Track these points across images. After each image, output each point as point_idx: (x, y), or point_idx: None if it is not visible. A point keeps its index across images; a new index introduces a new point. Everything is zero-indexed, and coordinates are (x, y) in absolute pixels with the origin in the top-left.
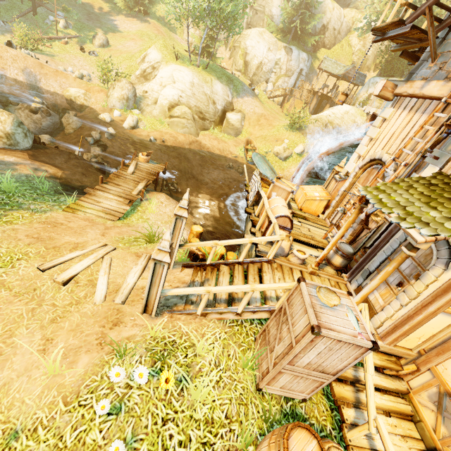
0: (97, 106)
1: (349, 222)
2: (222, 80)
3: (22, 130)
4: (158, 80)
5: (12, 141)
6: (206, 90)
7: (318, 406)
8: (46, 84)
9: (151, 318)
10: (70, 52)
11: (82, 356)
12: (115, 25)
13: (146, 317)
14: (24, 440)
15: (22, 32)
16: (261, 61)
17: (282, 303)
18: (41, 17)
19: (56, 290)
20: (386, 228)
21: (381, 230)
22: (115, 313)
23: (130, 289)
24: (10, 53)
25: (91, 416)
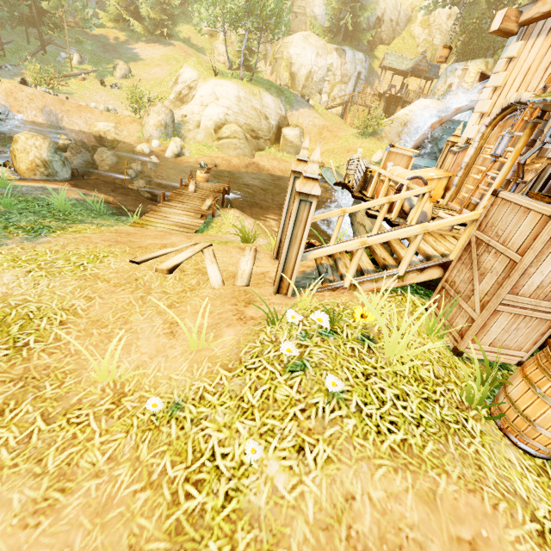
0: (131, 139)
1: (518, 150)
2: (271, 92)
3: (60, 158)
4: (198, 100)
5: (50, 171)
6: (255, 104)
7: None
8: (69, 123)
9: (288, 298)
10: (89, 88)
11: (224, 330)
12: (135, 53)
13: (281, 297)
14: (191, 408)
15: (35, 69)
16: (310, 70)
17: (469, 237)
18: (52, 55)
19: (162, 279)
20: None
21: (546, 174)
22: (243, 294)
23: (248, 274)
24: (25, 92)
25: (270, 376)
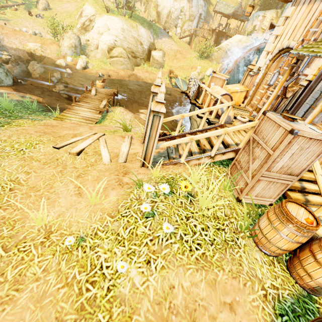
0: (53, 56)
1: (282, 82)
2: (144, 25)
3: (3, 70)
4: (96, 30)
5: None
6: (134, 34)
7: None
8: (8, 42)
9: (148, 169)
10: (20, 17)
11: (110, 192)
12: None
13: (144, 169)
14: (90, 240)
15: None
16: (170, 10)
17: (249, 137)
18: None
19: (73, 159)
20: (302, 92)
21: (298, 94)
22: (122, 168)
23: (126, 154)
24: None
25: (134, 220)
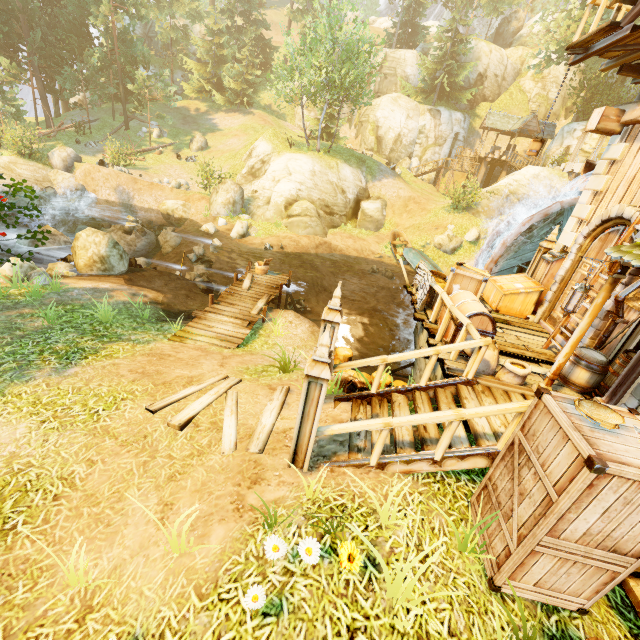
0: (198, 217)
1: (597, 306)
2: (351, 163)
3: (118, 252)
4: (270, 175)
5: (106, 266)
6: (332, 178)
7: (607, 627)
8: (140, 201)
9: (303, 474)
10: (165, 162)
11: (214, 527)
12: (214, 124)
13: (295, 472)
14: None
15: (115, 148)
16: (399, 133)
17: (513, 436)
18: (134, 130)
19: (172, 437)
20: None
21: None
22: (253, 467)
23: (267, 432)
24: (102, 172)
25: (240, 616)
